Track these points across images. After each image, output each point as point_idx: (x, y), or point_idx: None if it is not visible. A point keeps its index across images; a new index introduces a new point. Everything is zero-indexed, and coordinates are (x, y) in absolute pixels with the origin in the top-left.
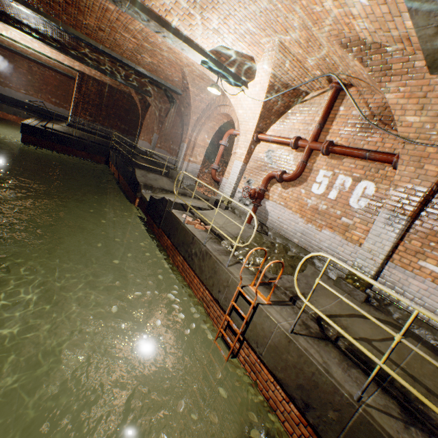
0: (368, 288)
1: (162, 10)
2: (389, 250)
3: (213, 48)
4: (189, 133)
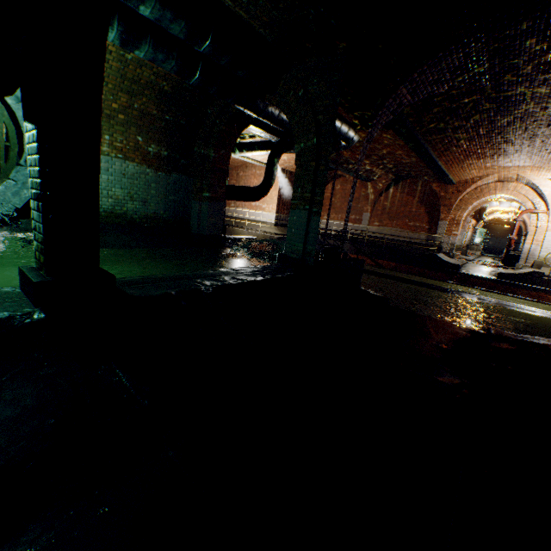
0: None
1: None
2: None
3: None
4: (450, 212)
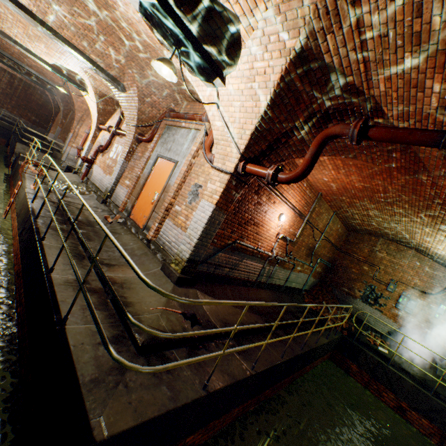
0: (109, 198)
1: (12, 35)
2: (117, 177)
3: (54, 63)
4: (76, 126)
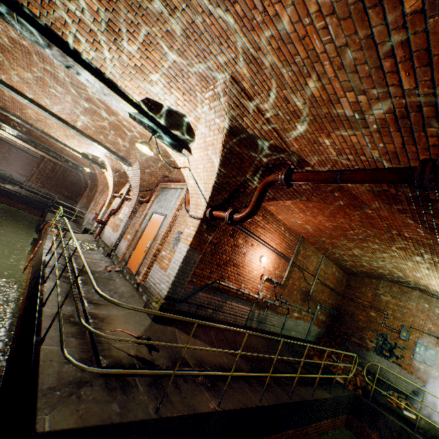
0: (113, 252)
1: (56, 136)
2: (121, 233)
3: (83, 152)
4: (97, 196)
